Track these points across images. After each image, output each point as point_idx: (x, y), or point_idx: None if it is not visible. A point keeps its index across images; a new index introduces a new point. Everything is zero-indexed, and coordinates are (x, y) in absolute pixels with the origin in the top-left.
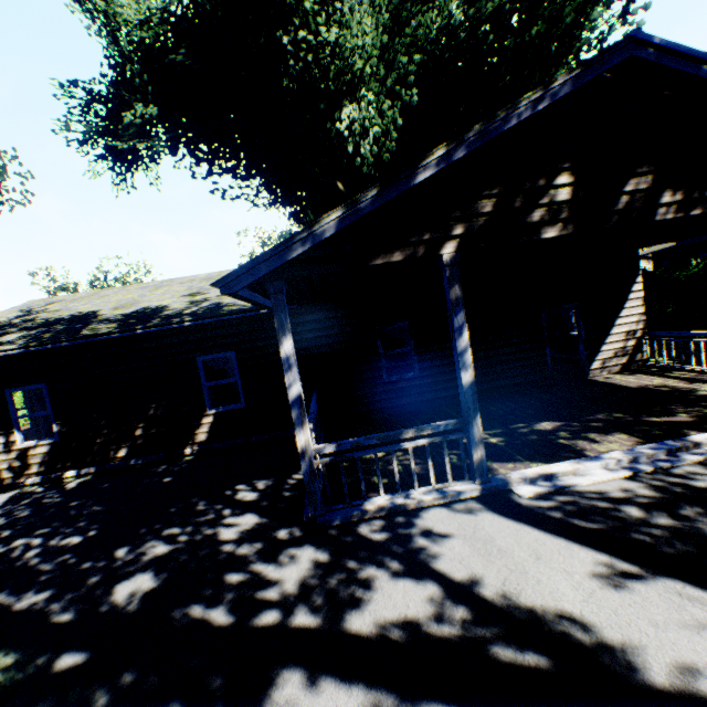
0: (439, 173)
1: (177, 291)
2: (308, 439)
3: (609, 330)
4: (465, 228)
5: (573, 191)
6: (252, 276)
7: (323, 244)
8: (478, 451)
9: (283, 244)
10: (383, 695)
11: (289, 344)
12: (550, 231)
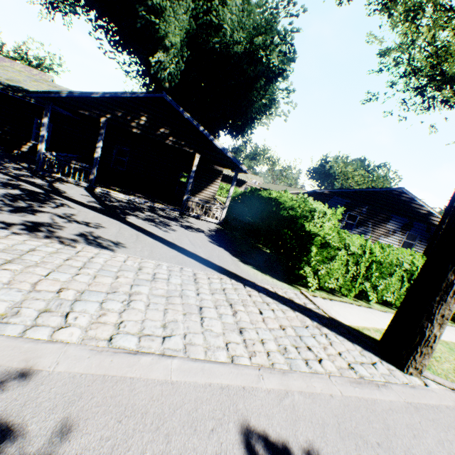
0: (109, 98)
1: (43, 88)
2: (42, 148)
3: (202, 191)
4: (111, 116)
5: (146, 123)
6: (37, 96)
7: (67, 99)
8: (93, 176)
9: (49, 92)
10: (16, 180)
11: (47, 120)
12: (135, 130)
